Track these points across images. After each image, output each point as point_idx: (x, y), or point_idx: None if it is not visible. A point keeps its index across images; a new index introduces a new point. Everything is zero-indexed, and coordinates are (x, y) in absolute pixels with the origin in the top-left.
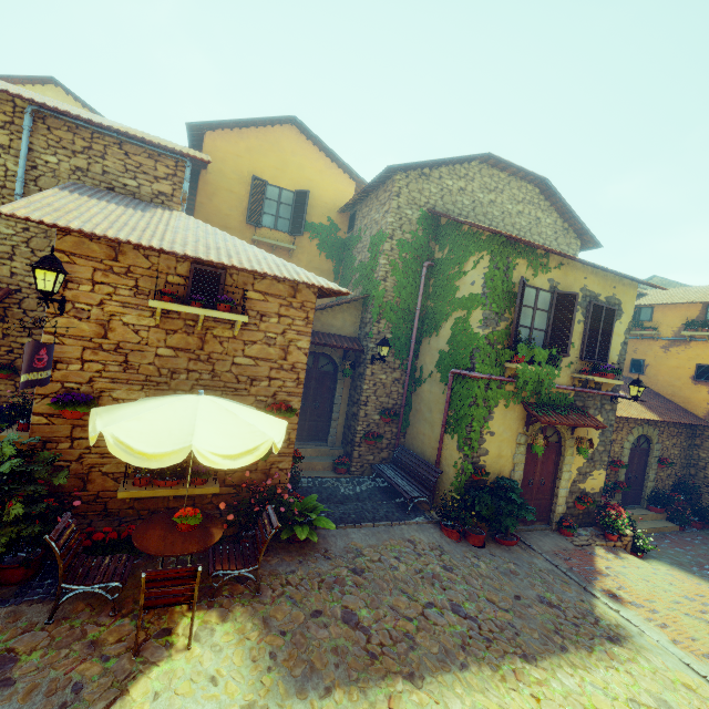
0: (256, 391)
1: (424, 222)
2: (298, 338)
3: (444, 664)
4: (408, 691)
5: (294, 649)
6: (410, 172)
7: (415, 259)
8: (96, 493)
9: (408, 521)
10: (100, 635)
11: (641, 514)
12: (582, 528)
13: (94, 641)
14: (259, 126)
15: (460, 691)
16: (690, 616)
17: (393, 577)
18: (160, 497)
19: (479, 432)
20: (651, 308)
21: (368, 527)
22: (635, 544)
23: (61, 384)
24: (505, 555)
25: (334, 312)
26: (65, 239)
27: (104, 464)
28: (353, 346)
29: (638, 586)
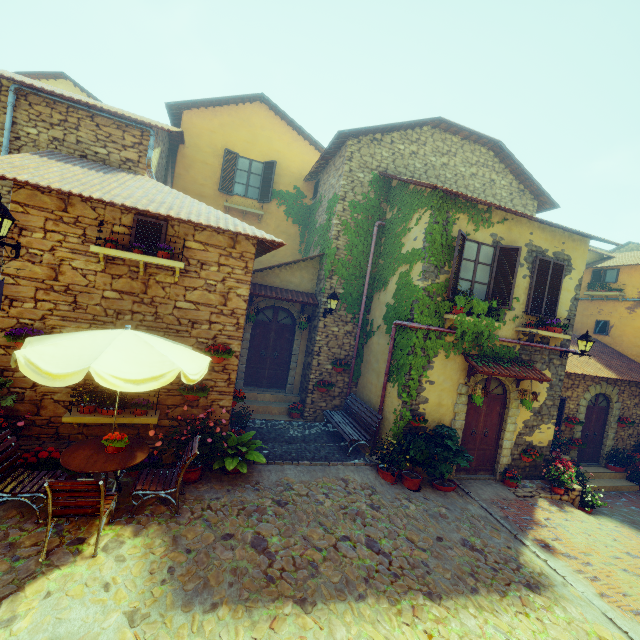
0: (197, 333)
1: (376, 184)
2: (238, 286)
3: (341, 593)
4: (295, 615)
5: (193, 566)
6: (362, 137)
7: (367, 219)
8: (49, 418)
9: (345, 462)
10: (19, 538)
11: (598, 472)
12: (528, 481)
13: (12, 543)
14: (232, 105)
15: (349, 620)
16: (628, 572)
17: (316, 511)
18: (107, 426)
19: (417, 380)
20: (617, 270)
21: (305, 465)
22: (583, 499)
23: (17, 320)
24: (439, 500)
25: (292, 270)
26: (20, 192)
27: (56, 393)
28: (308, 300)
29: (577, 539)
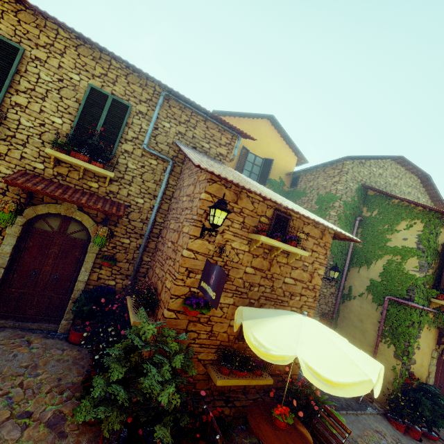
0: (292, 303)
1: (359, 191)
2: (319, 267)
3: None
4: None
5: None
6: (354, 160)
7: (352, 214)
8: (191, 375)
9: (365, 411)
10: None
11: None
12: None
13: None
14: (250, 118)
15: None
16: None
17: None
18: None
19: (413, 347)
20: None
21: (343, 415)
22: None
23: (189, 289)
24: None
25: None
26: (213, 185)
27: (200, 352)
28: None
29: None
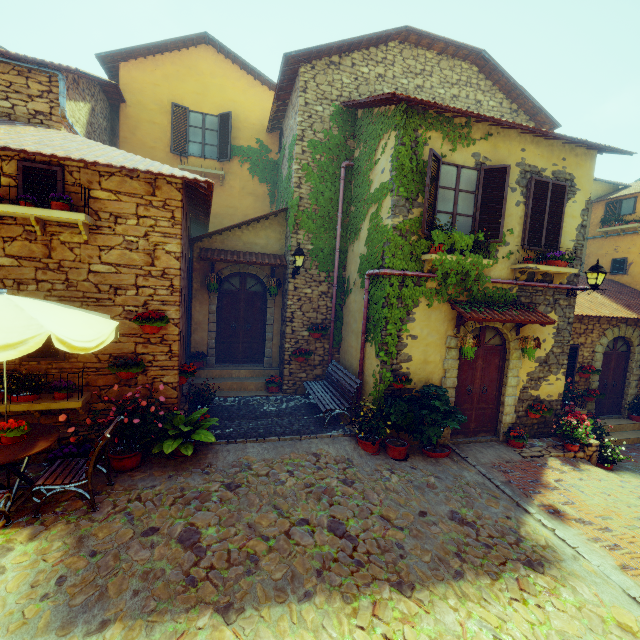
0: (123, 301)
1: (338, 118)
2: (165, 241)
3: (281, 593)
4: (211, 628)
5: (93, 573)
6: (316, 62)
7: (332, 161)
8: None
9: (320, 434)
10: None
11: (620, 424)
12: (537, 439)
13: None
14: (174, 51)
15: (283, 629)
16: None
17: (273, 492)
18: (28, 415)
19: (396, 336)
20: (634, 198)
21: (272, 442)
22: (602, 455)
23: None
24: (429, 468)
25: (255, 230)
26: None
27: None
28: (276, 262)
29: (593, 501)
